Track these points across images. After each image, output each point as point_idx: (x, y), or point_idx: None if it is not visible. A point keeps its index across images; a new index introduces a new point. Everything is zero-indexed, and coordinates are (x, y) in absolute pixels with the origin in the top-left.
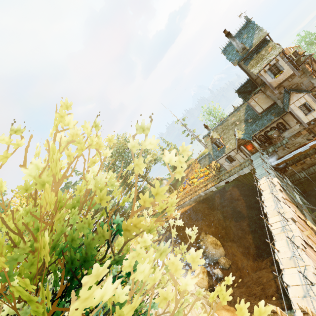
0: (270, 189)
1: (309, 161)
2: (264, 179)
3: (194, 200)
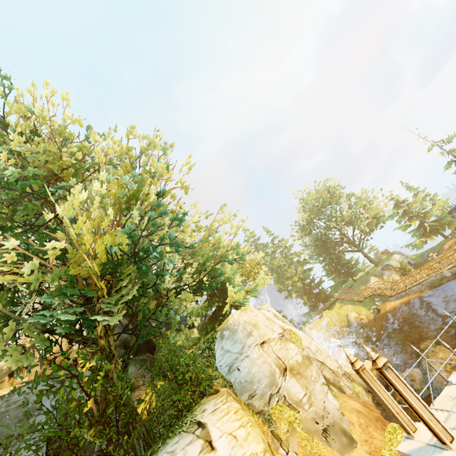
0: None
1: None
2: None
3: (430, 284)
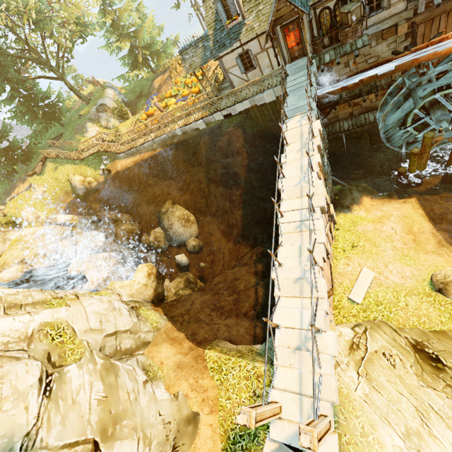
0: (302, 142)
1: (367, 103)
2: (298, 120)
3: (162, 142)
